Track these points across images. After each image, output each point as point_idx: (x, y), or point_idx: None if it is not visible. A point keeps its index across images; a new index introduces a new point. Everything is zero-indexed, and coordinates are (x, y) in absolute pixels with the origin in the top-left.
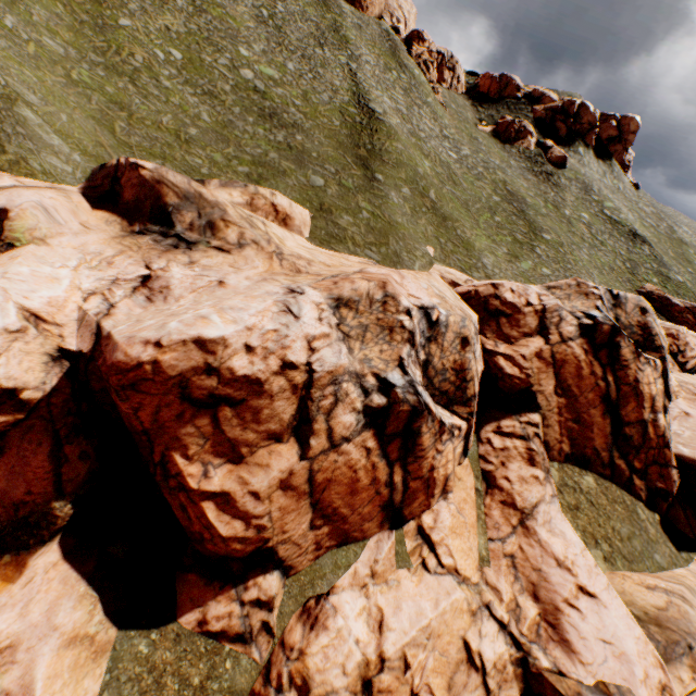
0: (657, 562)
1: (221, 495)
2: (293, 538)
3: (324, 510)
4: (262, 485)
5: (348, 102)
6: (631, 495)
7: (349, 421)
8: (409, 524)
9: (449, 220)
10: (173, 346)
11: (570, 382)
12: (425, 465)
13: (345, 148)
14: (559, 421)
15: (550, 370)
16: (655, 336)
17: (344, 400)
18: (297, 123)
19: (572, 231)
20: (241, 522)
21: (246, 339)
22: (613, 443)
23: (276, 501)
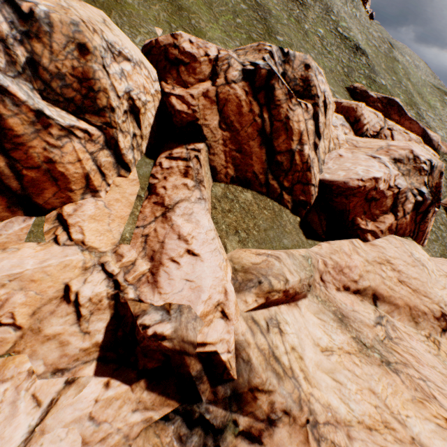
0: (283, 245)
1: None
2: None
3: None
4: None
5: None
6: (281, 206)
7: None
8: (51, 214)
9: (186, 11)
10: None
11: (233, 119)
12: (35, 155)
13: None
14: (225, 151)
15: (215, 107)
16: (313, 87)
17: None
18: None
19: (306, 40)
20: None
21: None
22: (269, 168)
23: None
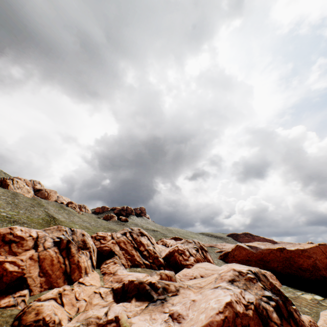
0: None
1: (11, 261)
2: (33, 277)
3: (43, 270)
4: (24, 257)
5: (45, 217)
6: (153, 269)
7: (50, 244)
8: (75, 283)
9: None
10: (3, 229)
11: (123, 246)
12: (76, 259)
13: (45, 225)
14: (124, 256)
15: (117, 244)
16: (143, 233)
17: (48, 240)
18: (25, 223)
19: None
20: (17, 267)
21: (21, 228)
22: (142, 257)
23: (28, 262)
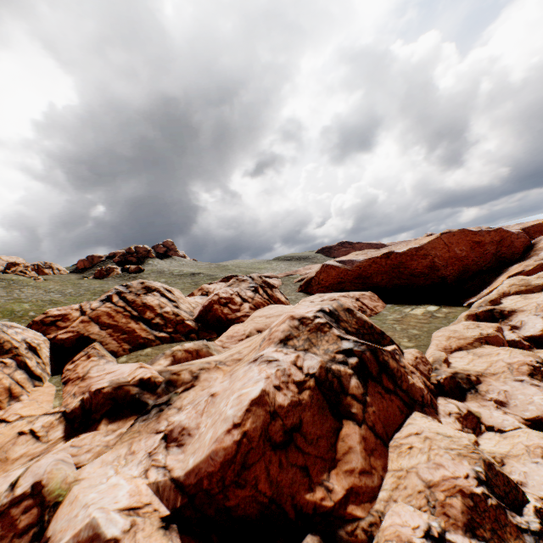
0: None
1: None
2: None
3: None
4: None
5: None
6: (177, 342)
7: None
8: None
9: None
10: None
11: (109, 321)
12: None
13: None
14: (114, 339)
15: (93, 323)
16: (152, 287)
17: None
18: None
19: None
20: None
21: None
22: (152, 329)
23: None
